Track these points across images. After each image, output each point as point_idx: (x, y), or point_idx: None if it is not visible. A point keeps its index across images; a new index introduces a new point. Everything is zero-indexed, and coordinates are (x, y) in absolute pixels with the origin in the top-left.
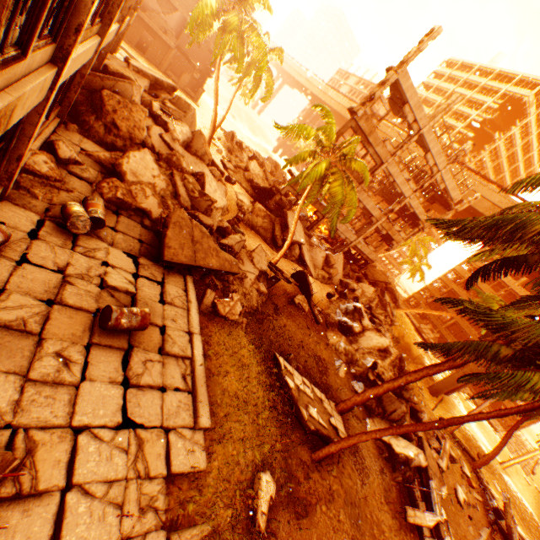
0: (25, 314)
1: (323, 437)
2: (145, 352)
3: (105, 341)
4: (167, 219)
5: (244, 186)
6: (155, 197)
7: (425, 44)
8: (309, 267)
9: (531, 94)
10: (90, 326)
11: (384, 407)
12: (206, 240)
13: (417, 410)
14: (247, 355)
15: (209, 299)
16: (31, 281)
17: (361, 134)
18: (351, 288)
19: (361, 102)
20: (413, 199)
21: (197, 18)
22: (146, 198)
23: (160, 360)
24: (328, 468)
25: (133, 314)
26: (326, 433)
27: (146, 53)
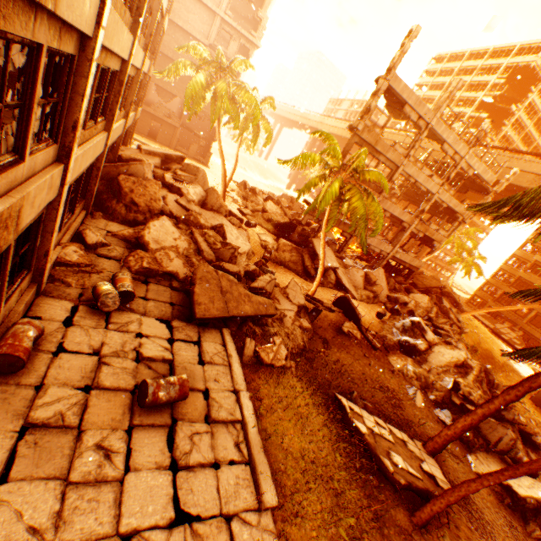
0: (63, 407)
1: (419, 491)
2: (190, 424)
3: (146, 420)
4: (192, 276)
5: (264, 226)
6: (179, 257)
7: (407, 45)
8: (349, 290)
9: (537, 58)
10: (130, 406)
11: (484, 436)
12: (235, 287)
13: (529, 433)
14: (304, 403)
15: (250, 348)
16: (68, 370)
17: (367, 146)
18: (401, 301)
19: (358, 117)
20: (443, 193)
21: (190, 95)
22: (171, 261)
23: (208, 430)
24: (438, 533)
25: (170, 384)
26: (421, 485)
27: (157, 138)
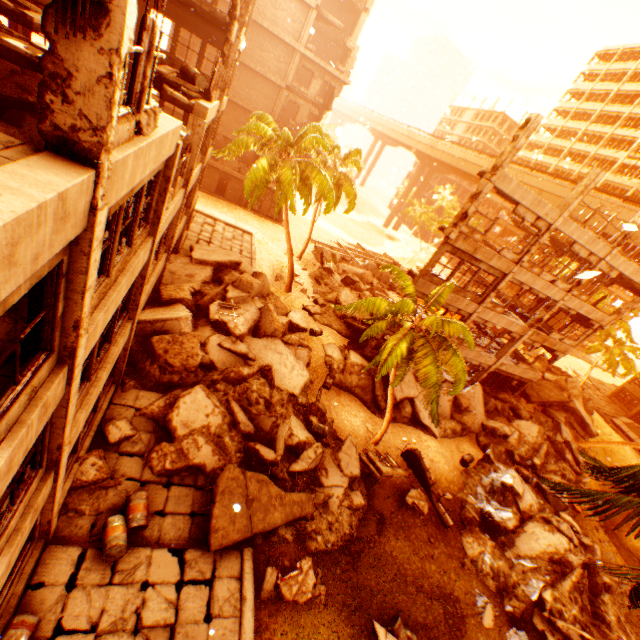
0: None
1: None
2: None
3: None
4: (214, 488)
5: (335, 327)
6: (209, 443)
7: (522, 139)
8: (428, 426)
9: None
10: None
11: None
12: (265, 489)
13: None
14: None
15: (270, 580)
16: None
17: (463, 254)
18: (500, 433)
19: (452, 222)
20: (570, 299)
21: (250, 184)
22: (199, 450)
23: None
24: None
25: None
26: None
27: (225, 195)
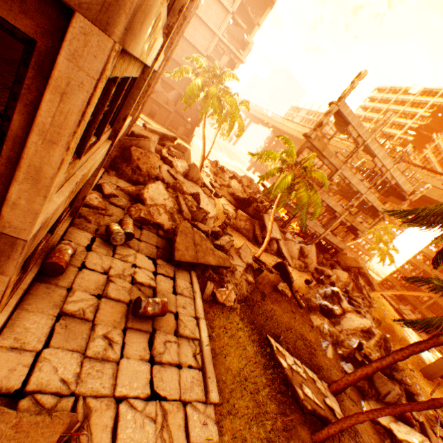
0: (84, 305)
1: (321, 417)
2: (164, 334)
3: (136, 325)
4: (175, 229)
5: (228, 198)
6: (166, 213)
7: (356, 83)
8: (286, 258)
9: None
10: (125, 314)
11: (377, 388)
12: (204, 242)
13: (412, 393)
14: (243, 337)
15: (209, 289)
16: (87, 281)
17: (316, 151)
18: (326, 274)
19: (312, 128)
20: (369, 195)
21: (189, 93)
22: (160, 215)
23: (176, 341)
24: None
25: (156, 303)
26: (322, 413)
27: (154, 118)
